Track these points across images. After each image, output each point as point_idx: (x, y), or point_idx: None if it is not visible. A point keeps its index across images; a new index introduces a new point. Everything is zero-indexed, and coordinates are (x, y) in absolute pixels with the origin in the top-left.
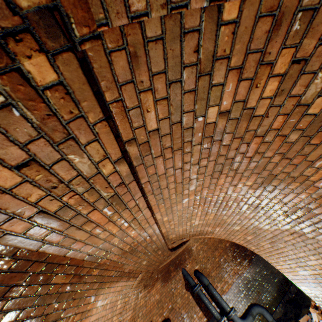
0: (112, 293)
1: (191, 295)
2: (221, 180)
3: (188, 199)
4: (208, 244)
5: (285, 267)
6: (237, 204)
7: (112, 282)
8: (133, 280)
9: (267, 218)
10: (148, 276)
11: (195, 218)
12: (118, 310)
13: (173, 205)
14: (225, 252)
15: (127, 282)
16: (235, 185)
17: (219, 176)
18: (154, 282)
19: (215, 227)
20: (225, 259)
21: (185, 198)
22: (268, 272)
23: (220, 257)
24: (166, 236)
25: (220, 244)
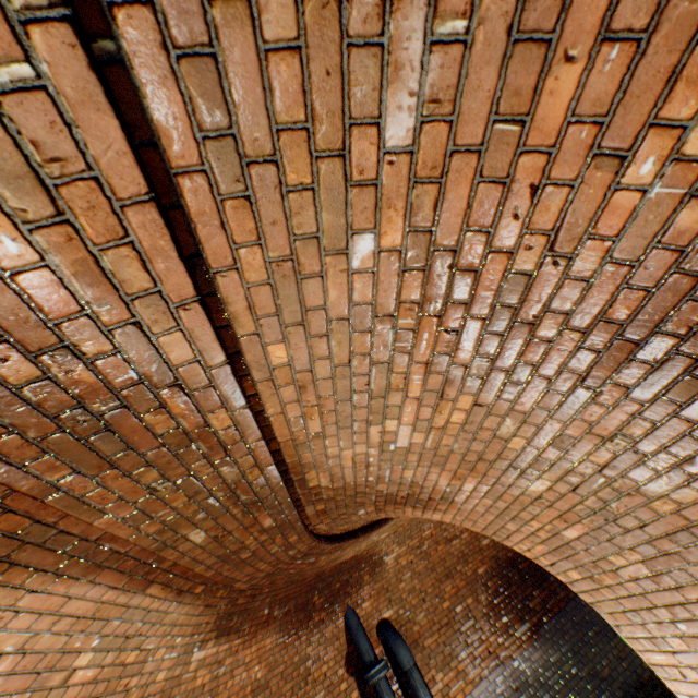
0: (37, 616)
1: (359, 688)
2: (563, 81)
3: (378, 251)
4: (430, 558)
5: (685, 665)
6: (580, 337)
7: (29, 570)
8: (168, 598)
9: (692, 431)
10: (238, 603)
11: (402, 411)
12: (79, 689)
13: (305, 257)
14: (472, 589)
15: (130, 594)
16: (623, 157)
17: (562, 25)
18: (256, 627)
19: (463, 475)
20: (467, 609)
21: (364, 233)
22: (583, 673)
23: (455, 600)
24: (295, 469)
25: (462, 566)
